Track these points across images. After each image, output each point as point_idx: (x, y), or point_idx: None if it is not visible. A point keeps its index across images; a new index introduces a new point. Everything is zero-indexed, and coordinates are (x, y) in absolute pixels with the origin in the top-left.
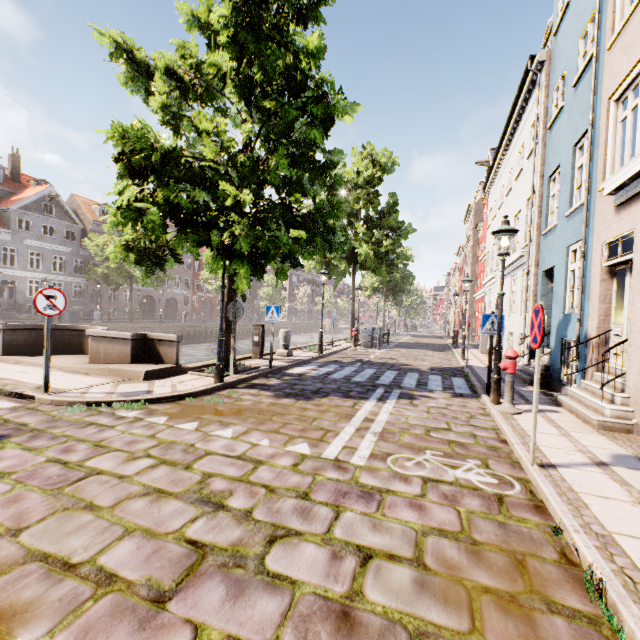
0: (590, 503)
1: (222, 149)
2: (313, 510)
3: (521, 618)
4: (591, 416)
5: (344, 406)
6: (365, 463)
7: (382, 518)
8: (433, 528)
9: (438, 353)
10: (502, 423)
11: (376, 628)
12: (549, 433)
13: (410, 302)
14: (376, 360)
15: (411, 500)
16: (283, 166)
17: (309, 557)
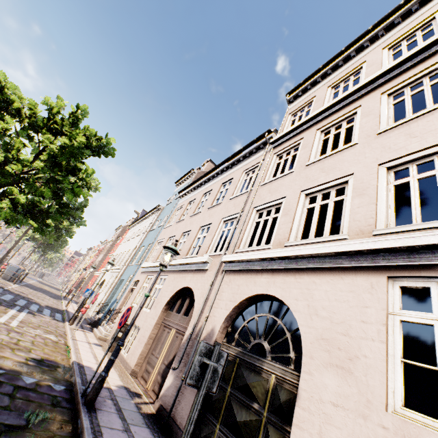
0: (79, 345)
1: (21, 163)
2: (2, 330)
3: (53, 351)
4: (98, 334)
5: (1, 308)
6: (16, 326)
7: (23, 336)
8: (37, 341)
9: (53, 299)
10: (69, 330)
11: (23, 346)
12: (82, 335)
13: (53, 256)
14: (14, 291)
15: (32, 336)
16: (47, 194)
17: (4, 336)
